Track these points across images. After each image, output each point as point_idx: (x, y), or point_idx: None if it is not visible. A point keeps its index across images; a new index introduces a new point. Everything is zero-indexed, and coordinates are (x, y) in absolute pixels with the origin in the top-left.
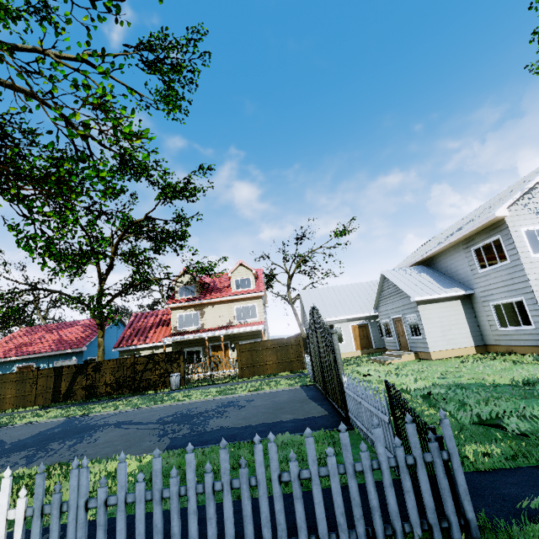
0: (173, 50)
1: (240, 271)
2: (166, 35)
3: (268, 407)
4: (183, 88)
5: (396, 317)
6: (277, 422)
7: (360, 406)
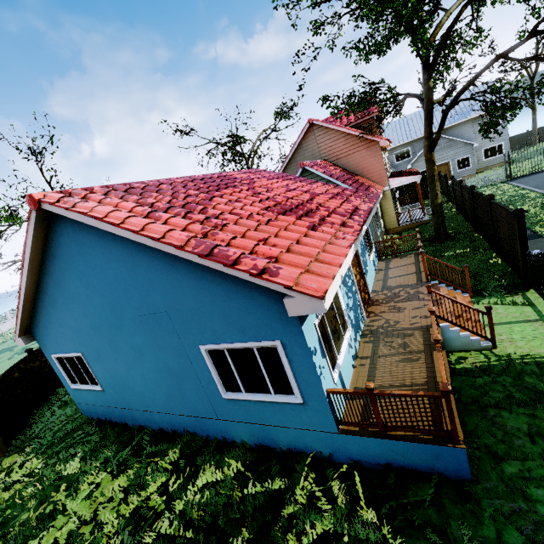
0: None
1: None
2: None
3: None
4: None
5: (442, 163)
6: None
7: None
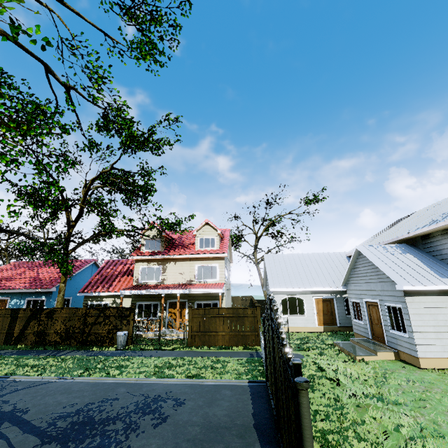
0: None
1: (205, 230)
2: None
3: (192, 435)
4: (161, 39)
5: (370, 300)
6: None
7: None
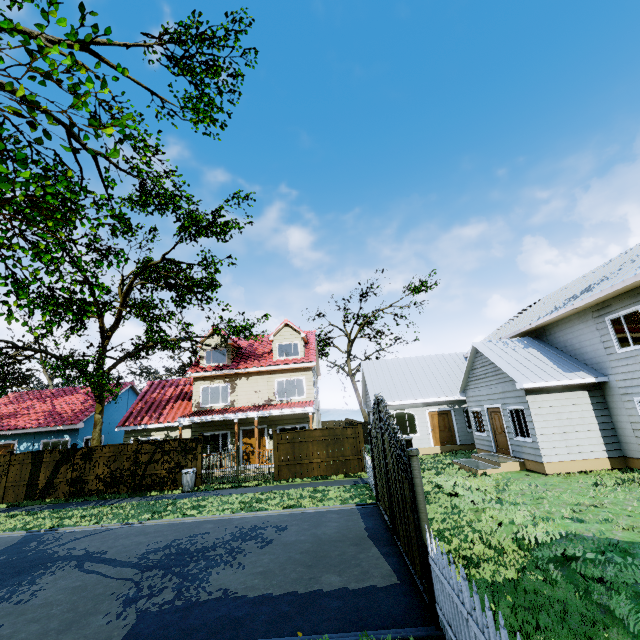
0: (208, 46)
1: (285, 334)
2: (198, 23)
3: (305, 549)
4: (220, 94)
5: (492, 406)
6: (314, 593)
7: (466, 624)
